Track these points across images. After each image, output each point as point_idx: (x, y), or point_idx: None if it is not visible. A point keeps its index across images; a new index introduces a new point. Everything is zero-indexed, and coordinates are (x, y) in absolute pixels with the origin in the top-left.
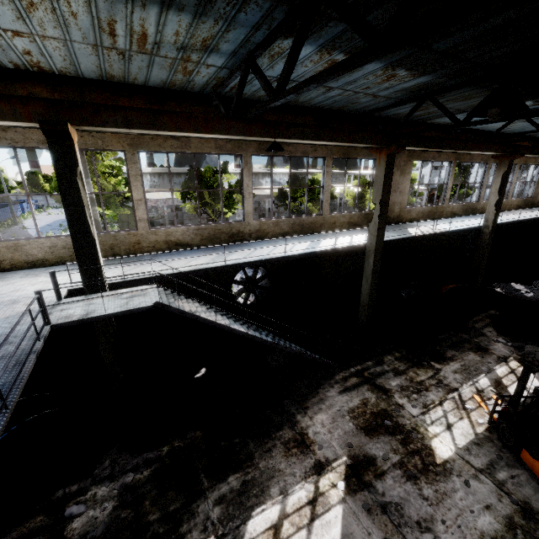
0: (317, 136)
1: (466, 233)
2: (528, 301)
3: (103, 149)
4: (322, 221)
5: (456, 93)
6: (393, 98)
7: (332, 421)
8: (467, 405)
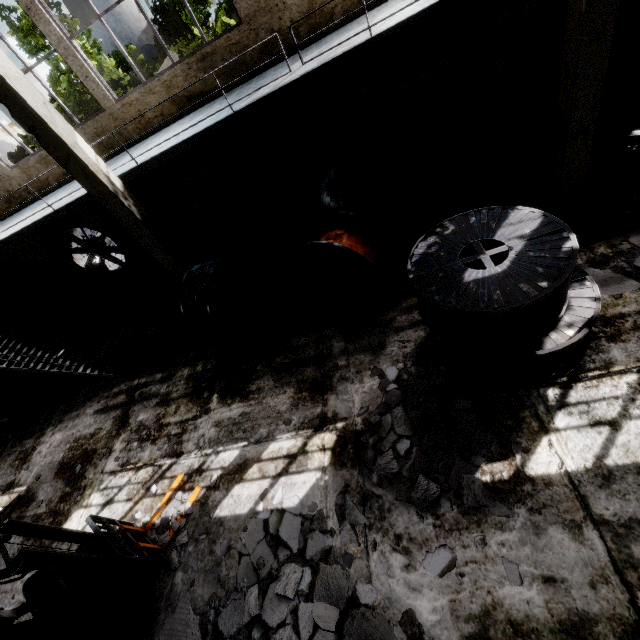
0: None
1: None
2: (431, 302)
3: None
4: (116, 123)
5: None
6: None
7: (57, 445)
8: (155, 486)
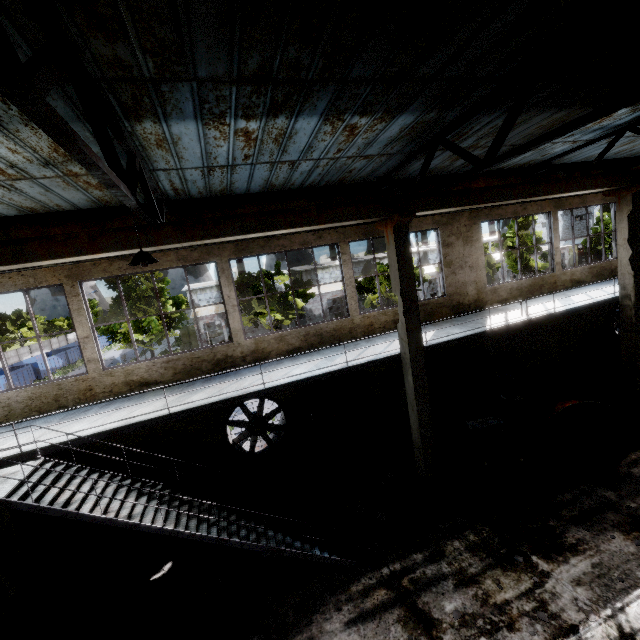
0: (265, 225)
1: (612, 306)
2: None
3: (37, 287)
4: (352, 325)
5: (481, 126)
6: (397, 154)
7: None
8: None
